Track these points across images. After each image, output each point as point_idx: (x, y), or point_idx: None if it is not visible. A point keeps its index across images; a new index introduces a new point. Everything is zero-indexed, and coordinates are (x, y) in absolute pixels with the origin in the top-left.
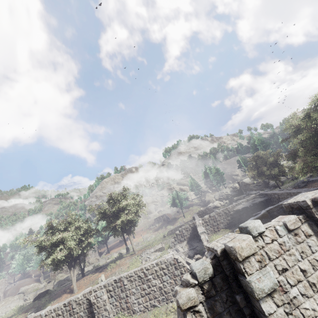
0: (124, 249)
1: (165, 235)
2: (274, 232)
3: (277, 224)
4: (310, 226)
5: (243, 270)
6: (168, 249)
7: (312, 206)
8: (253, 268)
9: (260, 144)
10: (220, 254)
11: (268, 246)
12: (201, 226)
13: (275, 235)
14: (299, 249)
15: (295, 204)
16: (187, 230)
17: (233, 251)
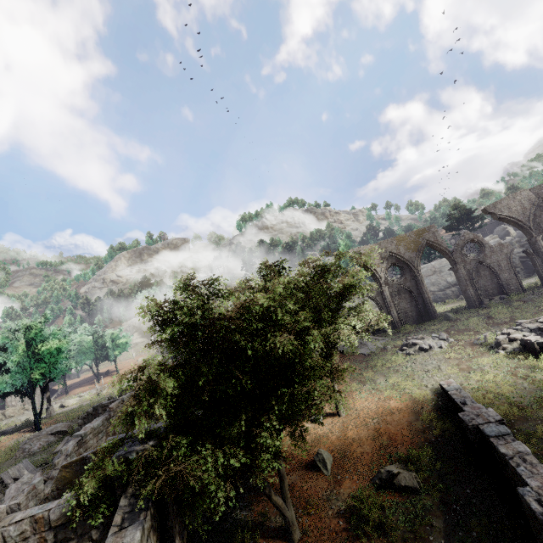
0: (76, 397)
1: (110, 397)
2: None
3: None
4: None
5: None
6: (72, 434)
7: None
8: None
9: (345, 253)
10: None
11: None
12: (106, 416)
13: None
14: None
15: None
16: (105, 409)
17: None
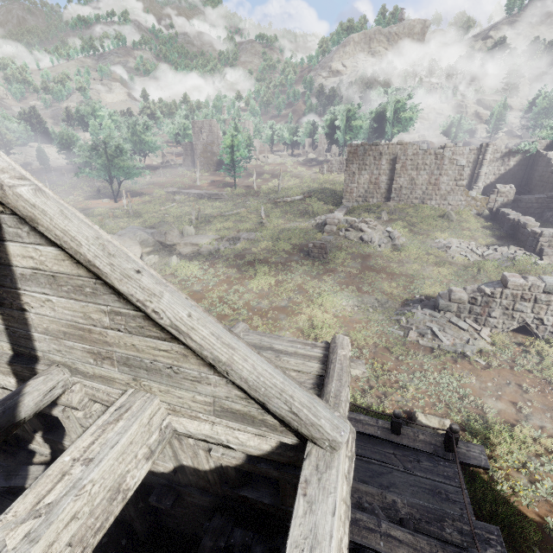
0: None
1: None
2: (464, 148)
3: (467, 147)
4: (477, 152)
5: (444, 150)
6: None
7: (483, 146)
8: (447, 151)
9: None
10: (442, 146)
11: (458, 151)
12: None
13: (463, 149)
14: (467, 156)
15: (481, 144)
16: None
17: (445, 145)
